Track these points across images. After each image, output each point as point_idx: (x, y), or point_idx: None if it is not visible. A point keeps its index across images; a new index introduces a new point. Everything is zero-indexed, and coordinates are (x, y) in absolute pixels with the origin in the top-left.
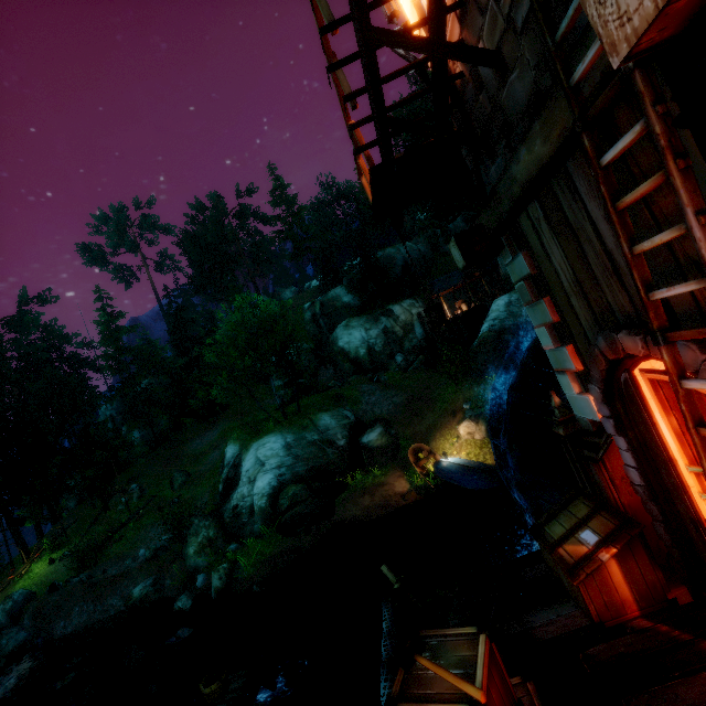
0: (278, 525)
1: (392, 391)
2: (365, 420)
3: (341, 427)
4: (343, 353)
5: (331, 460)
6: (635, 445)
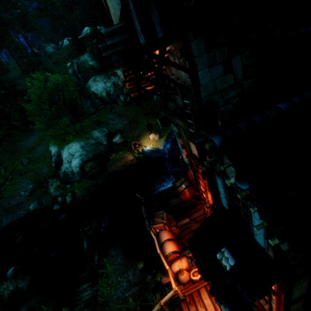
0: (86, 177)
1: (122, 118)
2: (112, 131)
3: (103, 136)
4: (94, 94)
5: (102, 150)
6: (194, 171)
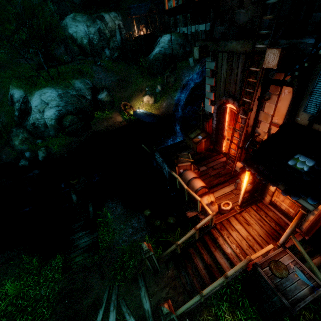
0: (65, 132)
1: (110, 73)
2: (97, 87)
3: (87, 89)
4: (72, 39)
5: (85, 105)
6: (217, 119)
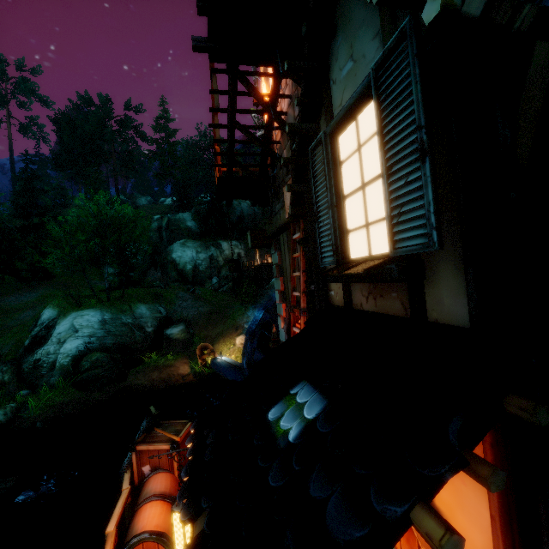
0: (74, 381)
1: (201, 302)
2: (174, 318)
3: (153, 318)
4: (174, 263)
5: (137, 340)
6: None
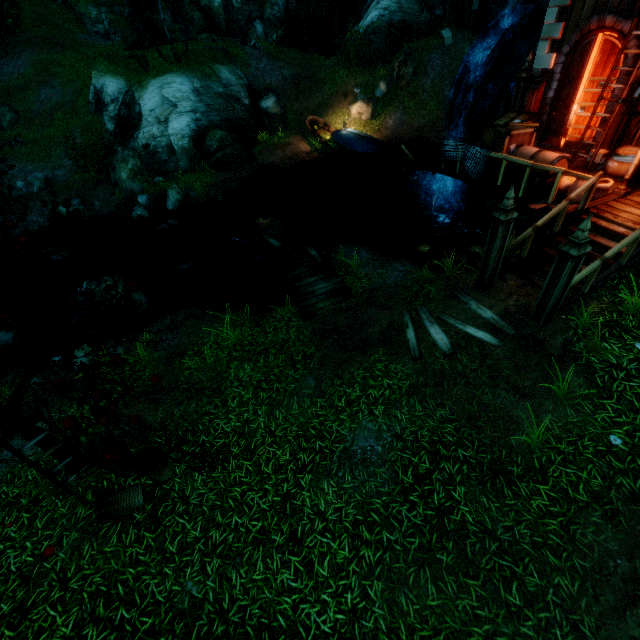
0: (209, 163)
1: (279, 61)
2: (256, 87)
3: (241, 86)
4: None
5: (241, 116)
6: (562, 78)
